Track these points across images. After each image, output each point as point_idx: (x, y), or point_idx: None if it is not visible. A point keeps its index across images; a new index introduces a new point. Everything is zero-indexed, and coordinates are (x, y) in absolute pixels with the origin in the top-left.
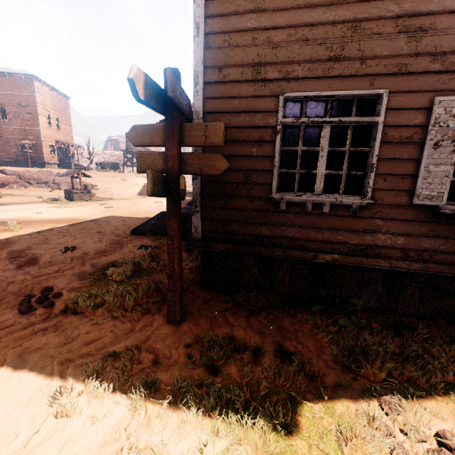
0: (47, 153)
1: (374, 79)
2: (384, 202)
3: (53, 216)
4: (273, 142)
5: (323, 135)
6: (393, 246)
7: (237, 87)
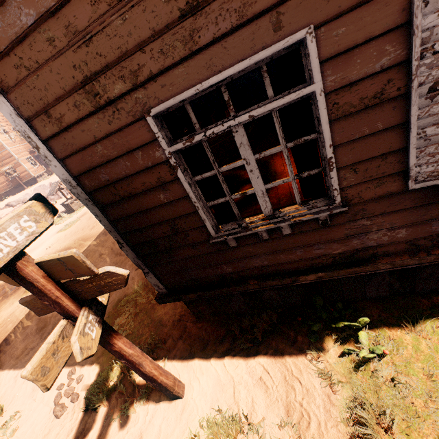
0: (30, 167)
1: (278, 13)
2: (363, 198)
3: (62, 246)
4: (178, 179)
5: (239, 142)
6: (392, 242)
7: (84, 128)
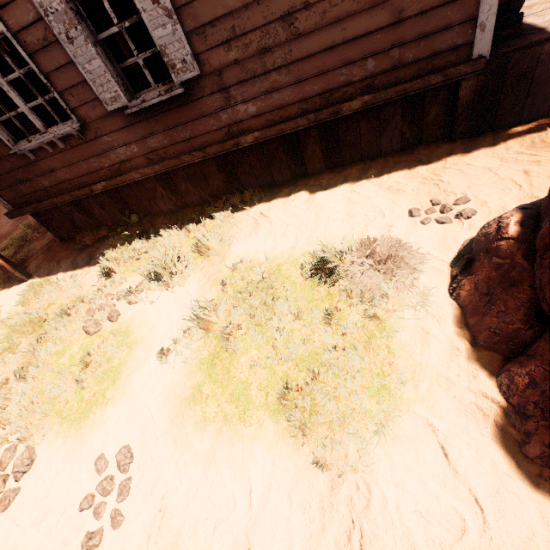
0: None
1: None
2: (92, 118)
3: None
4: None
5: None
6: (134, 156)
7: None
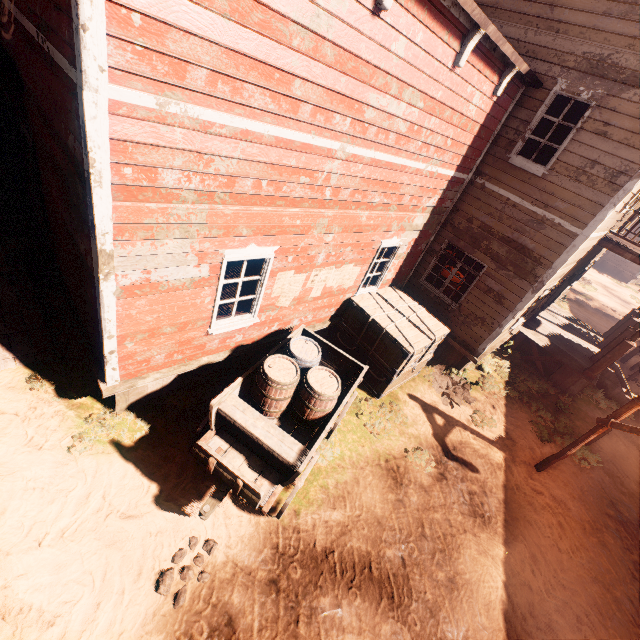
0: None
1: None
2: None
3: None
4: None
5: None
6: None
7: None
